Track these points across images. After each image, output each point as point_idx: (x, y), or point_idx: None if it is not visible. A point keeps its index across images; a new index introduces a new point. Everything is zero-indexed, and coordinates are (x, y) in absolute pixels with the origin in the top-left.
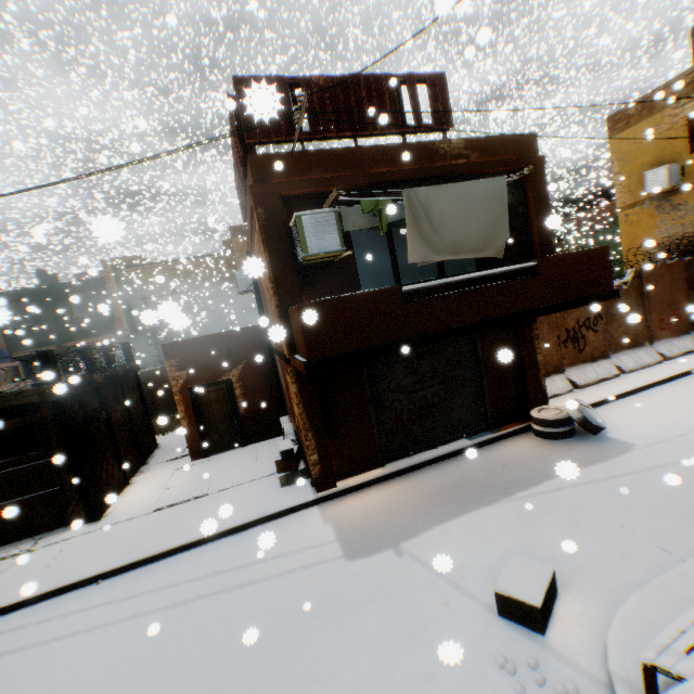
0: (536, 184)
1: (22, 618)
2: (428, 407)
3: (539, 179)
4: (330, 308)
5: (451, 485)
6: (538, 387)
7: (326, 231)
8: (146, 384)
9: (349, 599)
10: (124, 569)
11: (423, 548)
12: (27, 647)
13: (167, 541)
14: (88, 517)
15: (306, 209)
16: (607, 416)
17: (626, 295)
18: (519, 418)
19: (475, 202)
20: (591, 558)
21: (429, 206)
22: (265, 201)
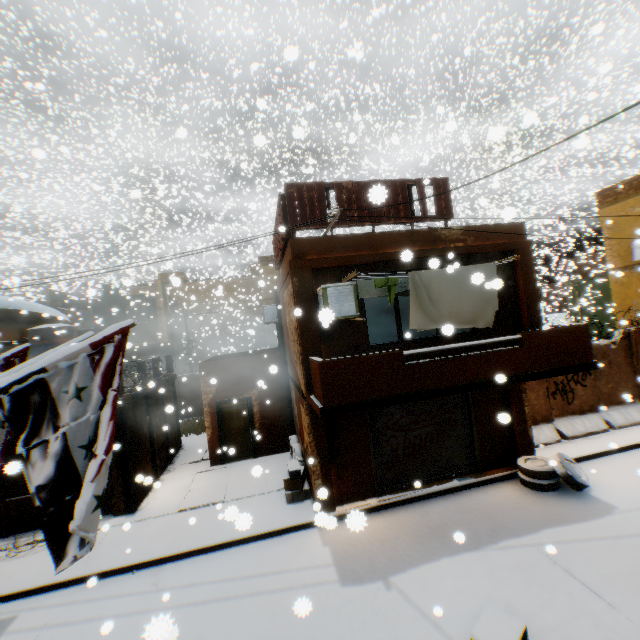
0: (524, 263)
1: (73, 594)
2: (421, 445)
3: (527, 259)
4: (344, 366)
5: (438, 524)
6: (525, 437)
7: (345, 300)
8: (177, 388)
9: (342, 622)
10: (154, 562)
11: (409, 583)
12: (78, 621)
13: (190, 542)
14: (126, 509)
15: (330, 278)
16: (592, 473)
17: (614, 354)
18: (507, 463)
19: (468, 283)
20: (563, 619)
21: (430, 285)
22: (299, 272)
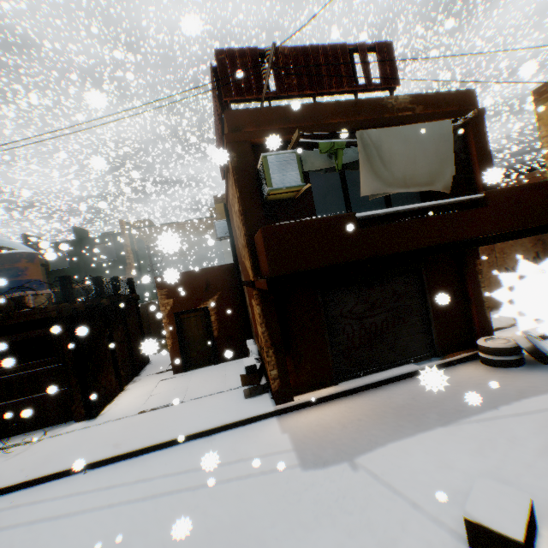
0: (476, 133)
1: (20, 498)
2: (378, 332)
3: (479, 128)
4: (290, 230)
5: (402, 405)
6: (482, 318)
7: (288, 169)
8: (145, 313)
9: (305, 509)
10: (107, 462)
11: (378, 463)
12: (18, 525)
13: (145, 439)
14: (87, 415)
15: None
16: None
17: None
18: (465, 347)
19: (422, 142)
20: None
21: (380, 145)
22: (237, 147)
